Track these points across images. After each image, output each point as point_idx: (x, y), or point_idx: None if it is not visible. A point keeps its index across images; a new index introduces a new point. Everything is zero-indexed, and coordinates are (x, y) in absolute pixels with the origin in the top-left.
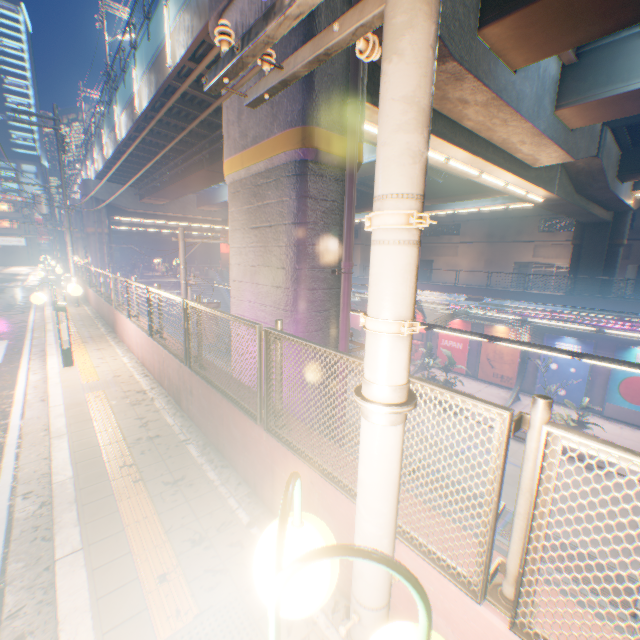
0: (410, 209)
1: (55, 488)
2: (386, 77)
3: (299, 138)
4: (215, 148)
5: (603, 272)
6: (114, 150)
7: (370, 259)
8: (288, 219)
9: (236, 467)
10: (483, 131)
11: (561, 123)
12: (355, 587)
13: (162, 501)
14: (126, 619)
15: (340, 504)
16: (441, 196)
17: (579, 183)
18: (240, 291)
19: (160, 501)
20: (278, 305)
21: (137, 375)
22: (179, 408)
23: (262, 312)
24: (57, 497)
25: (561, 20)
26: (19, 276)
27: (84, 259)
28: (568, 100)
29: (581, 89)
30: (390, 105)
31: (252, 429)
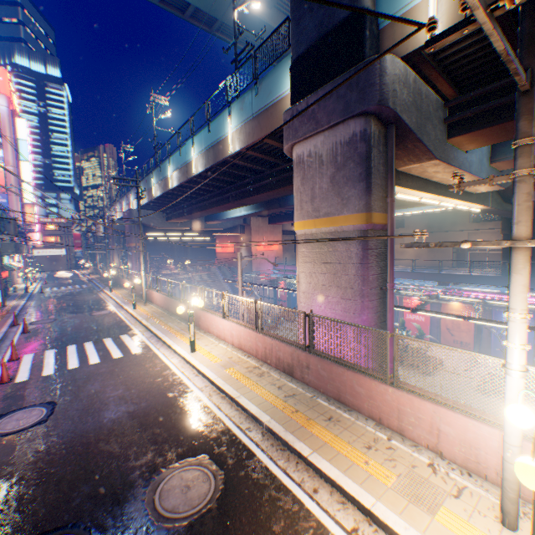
0: (525, 313)
1: (268, 424)
2: (514, 278)
3: (363, 218)
4: (242, 191)
5: (530, 254)
6: (163, 192)
7: (508, 325)
8: (355, 261)
9: (359, 410)
10: (444, 181)
11: (494, 169)
12: (507, 439)
13: (331, 429)
14: (365, 478)
15: (457, 420)
16: (395, 205)
17: (505, 196)
18: (310, 299)
19: (330, 429)
20: (347, 310)
21: (242, 356)
22: (291, 377)
23: (332, 313)
24: (274, 428)
25: (498, 133)
26: (71, 279)
27: (118, 264)
28: (498, 157)
29: (507, 151)
30: (517, 285)
31: (377, 386)
